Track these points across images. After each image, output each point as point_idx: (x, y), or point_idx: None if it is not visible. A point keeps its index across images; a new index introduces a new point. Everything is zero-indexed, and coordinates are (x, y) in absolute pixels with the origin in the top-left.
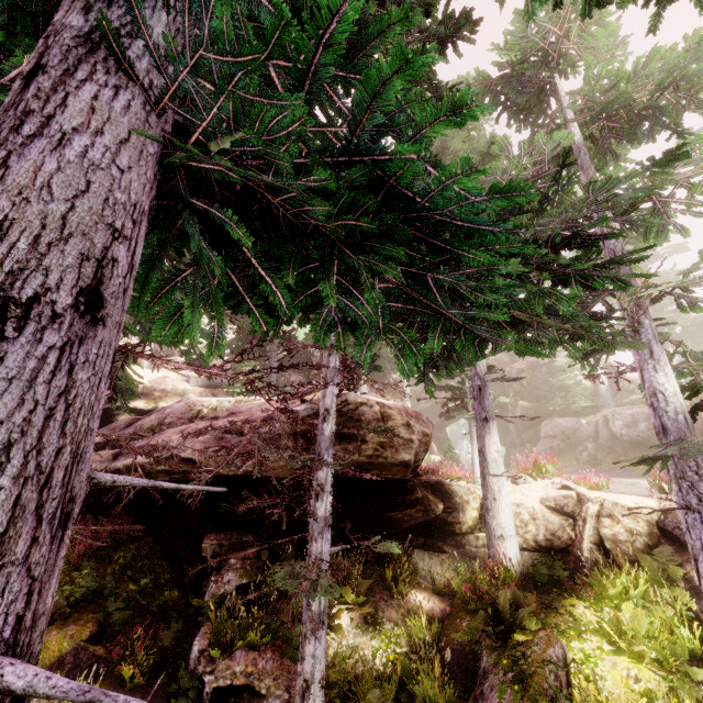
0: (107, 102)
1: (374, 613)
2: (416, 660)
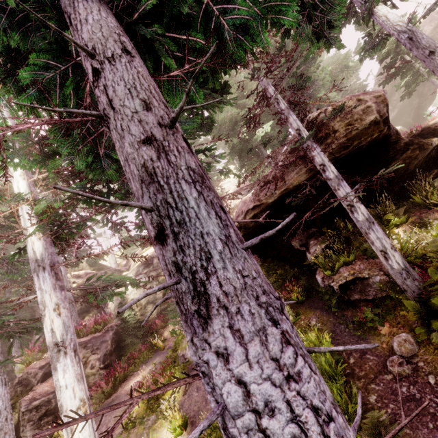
0: (87, 5)
1: (419, 221)
2: None
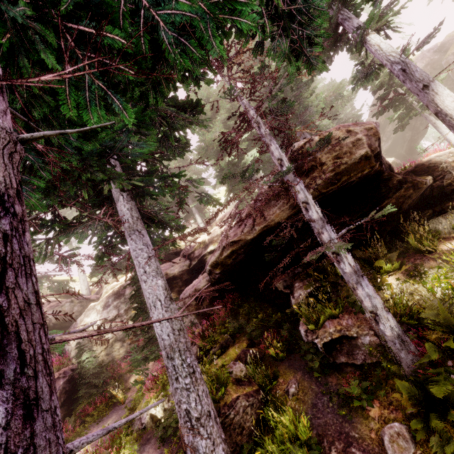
0: None
1: (414, 269)
2: None
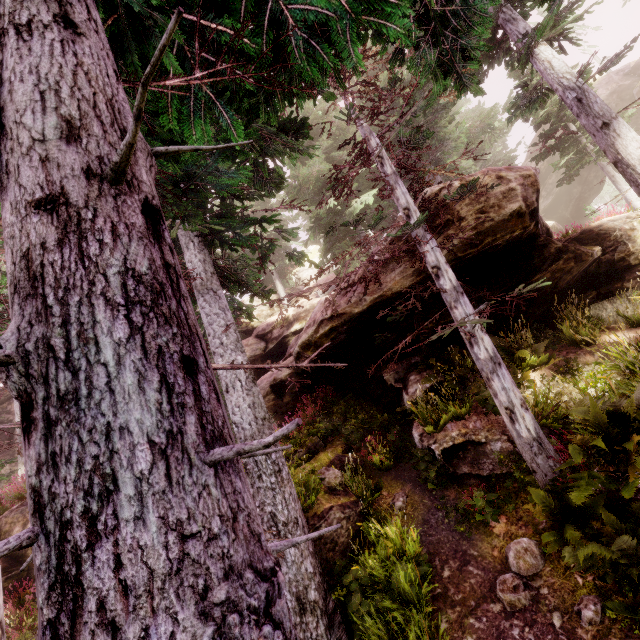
0: None
1: (565, 364)
2: (633, 377)
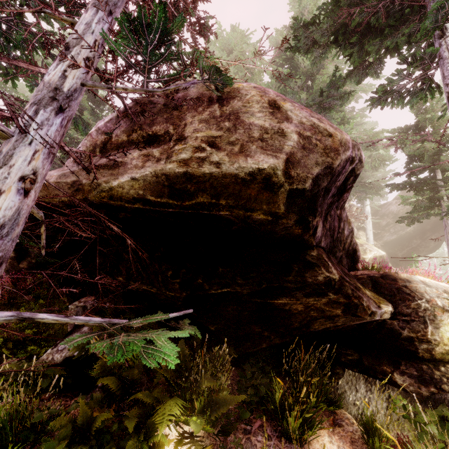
0: None
1: None
2: None
